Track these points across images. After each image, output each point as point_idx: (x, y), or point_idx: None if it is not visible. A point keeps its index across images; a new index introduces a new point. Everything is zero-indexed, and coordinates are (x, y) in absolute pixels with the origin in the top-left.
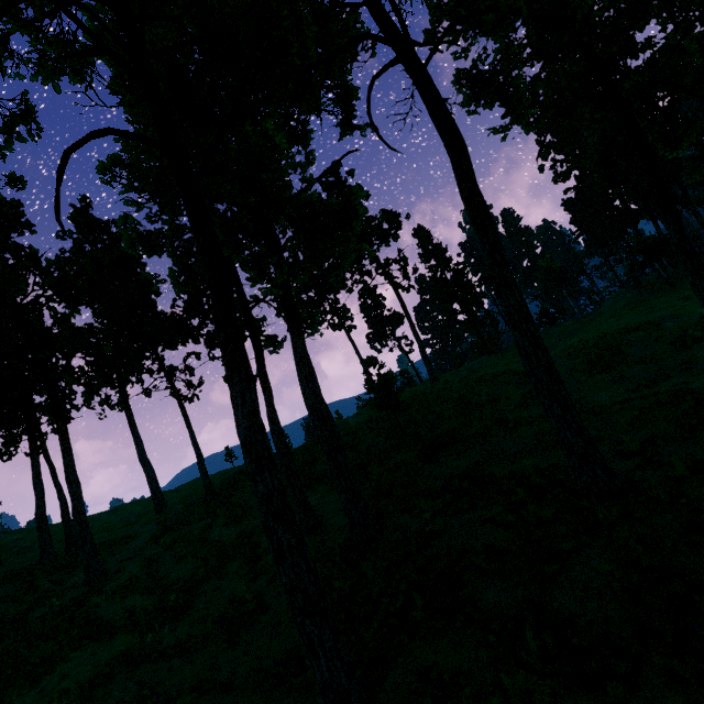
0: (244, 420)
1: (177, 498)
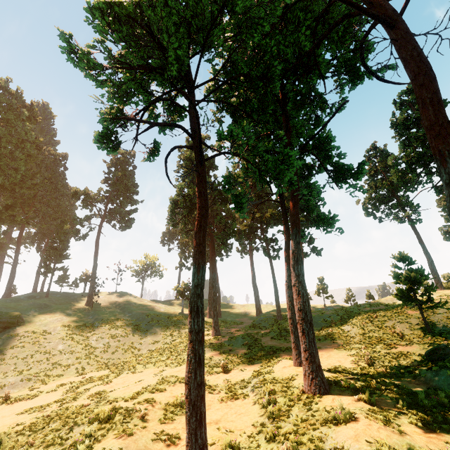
0: (192, 289)
1: (267, 311)
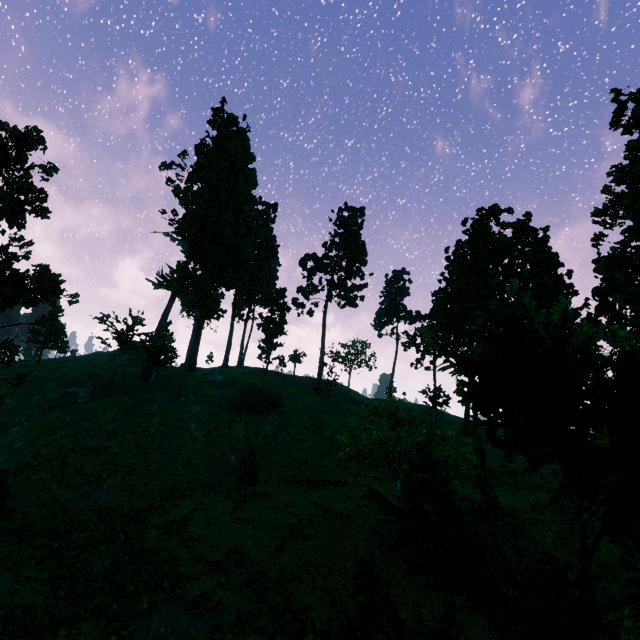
0: None
1: None
